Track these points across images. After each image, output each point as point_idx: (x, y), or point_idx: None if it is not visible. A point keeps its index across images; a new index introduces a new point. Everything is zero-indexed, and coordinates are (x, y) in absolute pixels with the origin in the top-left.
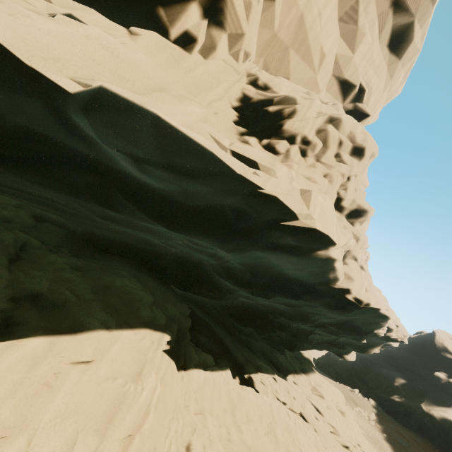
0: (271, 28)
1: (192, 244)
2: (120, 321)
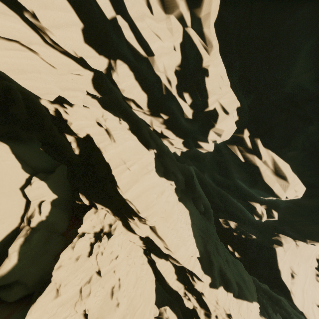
0: None
1: None
2: (252, 297)
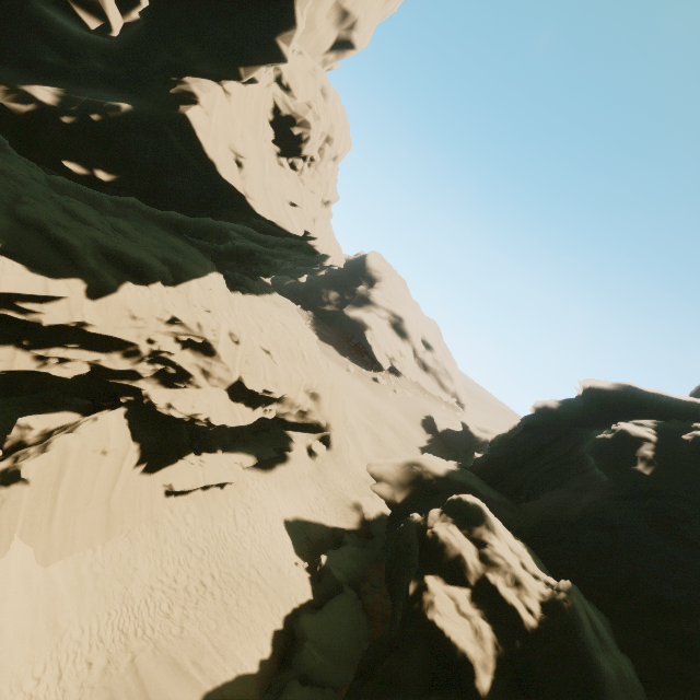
0: None
1: None
2: (205, 269)
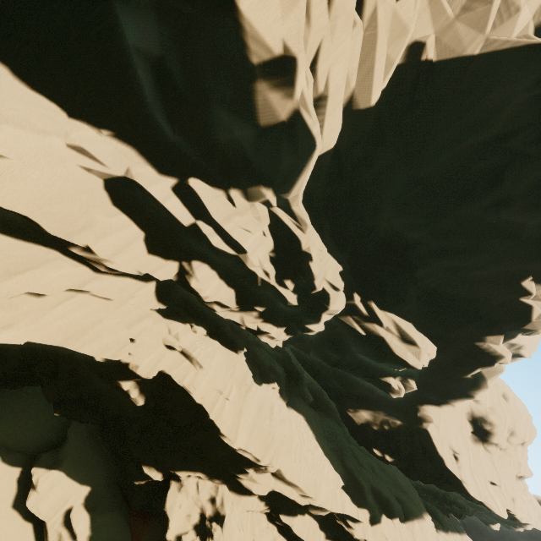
0: None
1: None
2: (420, 510)
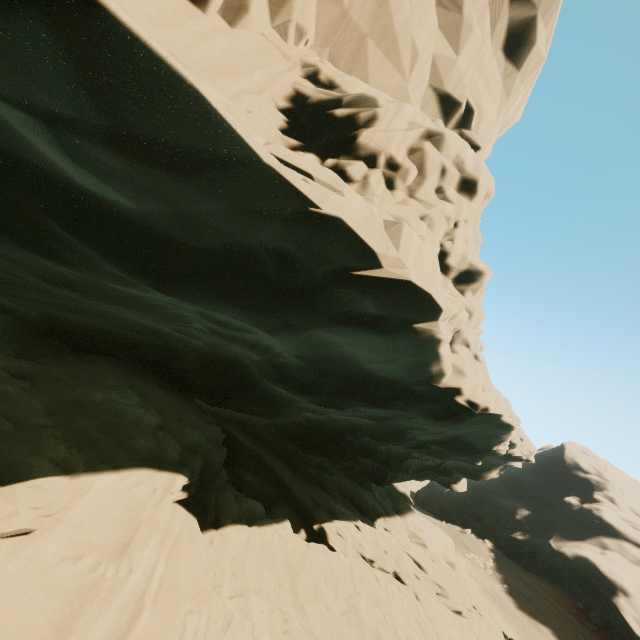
0: (339, 2)
1: (218, 327)
2: (95, 459)
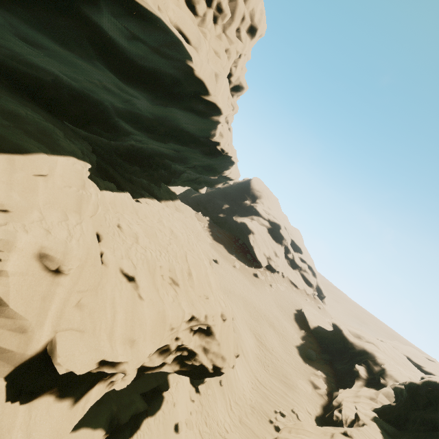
0: None
1: (112, 88)
2: (49, 149)
